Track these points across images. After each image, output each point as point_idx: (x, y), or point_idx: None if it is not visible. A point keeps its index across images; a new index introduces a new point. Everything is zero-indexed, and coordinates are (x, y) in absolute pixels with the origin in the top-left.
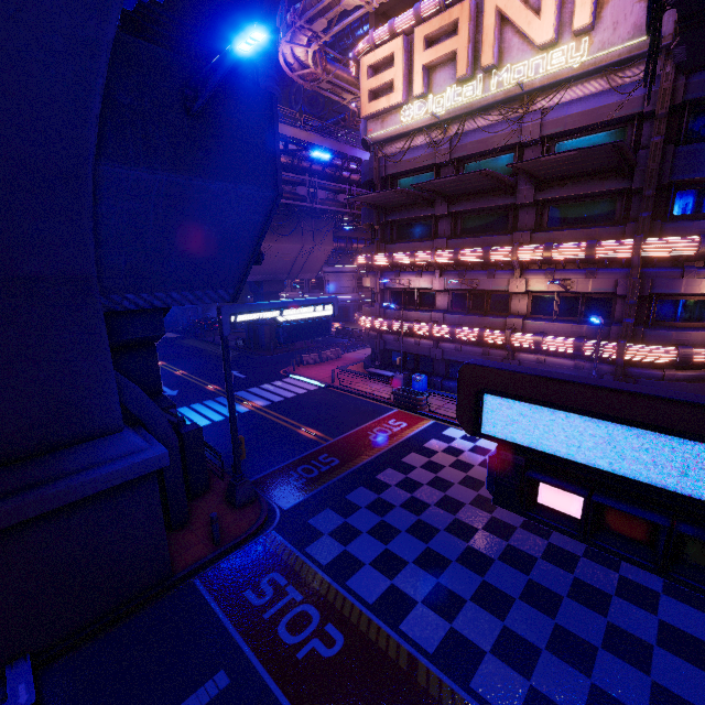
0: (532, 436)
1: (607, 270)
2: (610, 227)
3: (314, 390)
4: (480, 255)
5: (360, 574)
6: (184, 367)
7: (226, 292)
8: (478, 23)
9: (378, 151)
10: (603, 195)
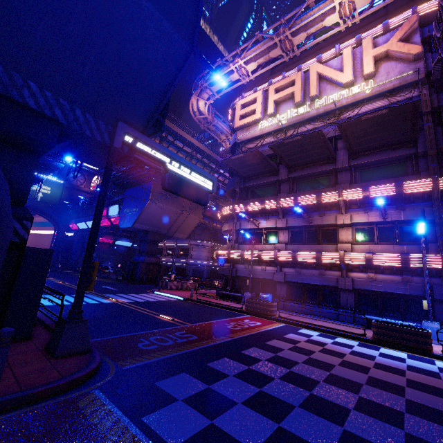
0: None
1: (413, 203)
2: (408, 176)
3: (174, 300)
4: (314, 198)
5: None
6: (67, 281)
7: None
8: (305, 82)
9: (242, 148)
10: (396, 160)
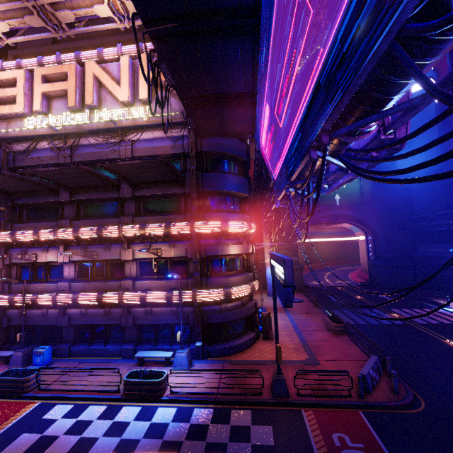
0: None
1: (181, 242)
2: (179, 215)
3: None
4: (95, 232)
5: None
6: None
7: None
8: (84, 80)
9: (6, 146)
10: (173, 196)
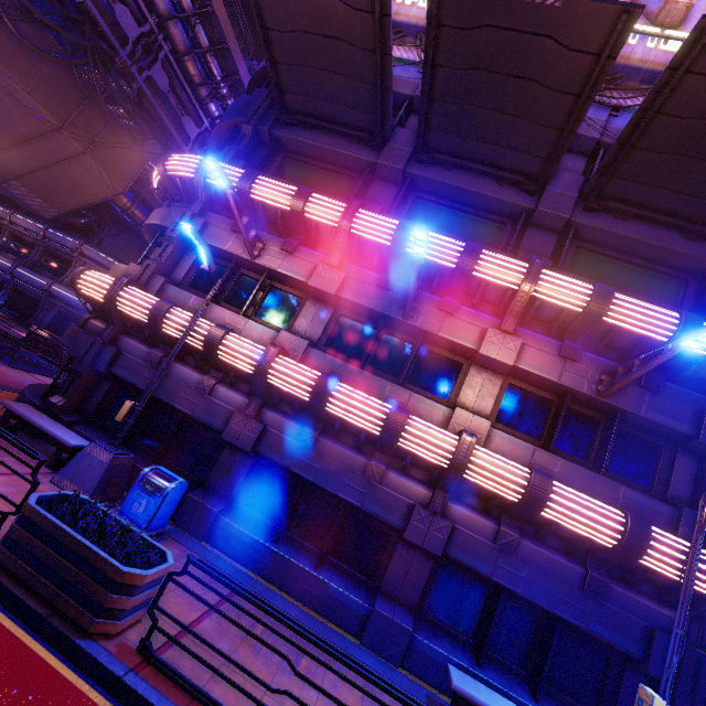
0: None
1: (680, 386)
2: (694, 313)
3: None
4: (458, 250)
5: None
6: None
7: None
8: None
9: None
10: (668, 266)
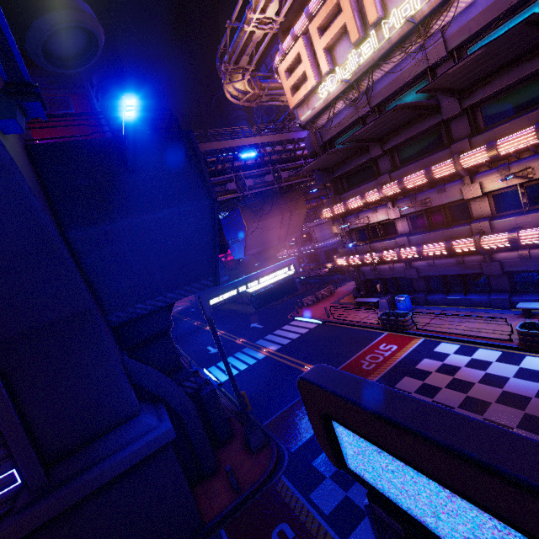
0: (400, 495)
1: None
2: None
3: (314, 328)
4: (423, 176)
5: (362, 526)
6: (223, 327)
7: (207, 280)
8: None
9: (312, 127)
10: (538, 73)
